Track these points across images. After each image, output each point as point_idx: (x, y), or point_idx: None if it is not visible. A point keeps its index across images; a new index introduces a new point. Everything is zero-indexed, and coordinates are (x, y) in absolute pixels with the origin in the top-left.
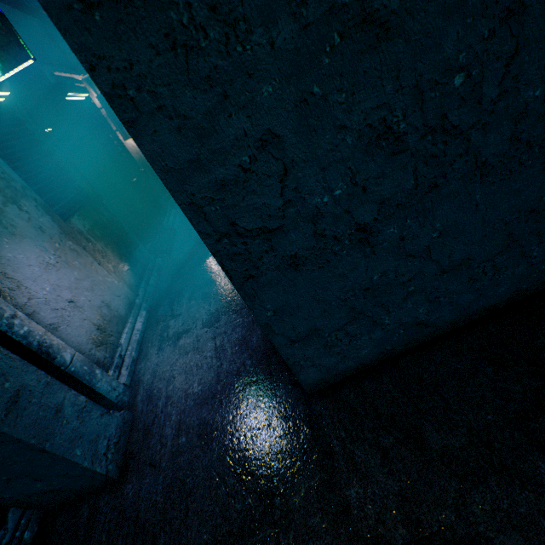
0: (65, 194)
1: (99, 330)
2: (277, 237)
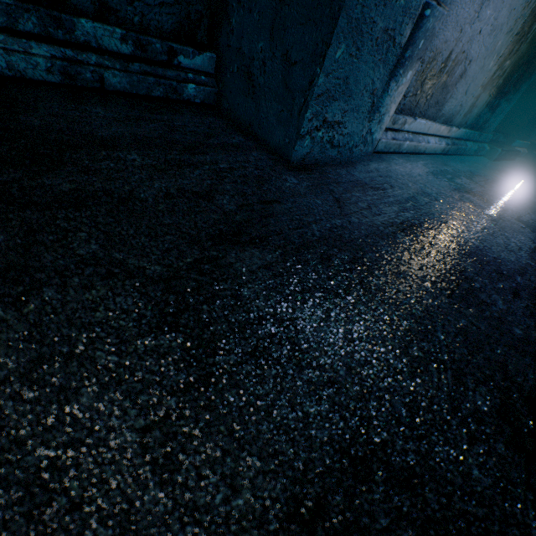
0: None
1: (439, 68)
2: None
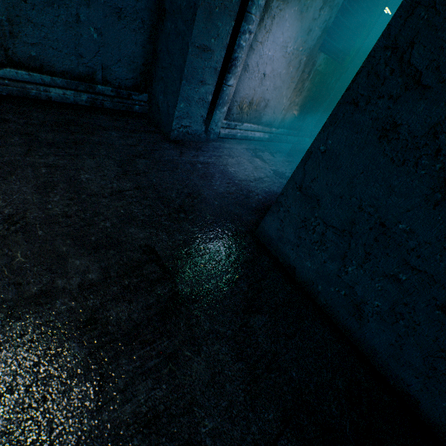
0: (340, 42)
1: (249, 104)
2: (413, 93)
